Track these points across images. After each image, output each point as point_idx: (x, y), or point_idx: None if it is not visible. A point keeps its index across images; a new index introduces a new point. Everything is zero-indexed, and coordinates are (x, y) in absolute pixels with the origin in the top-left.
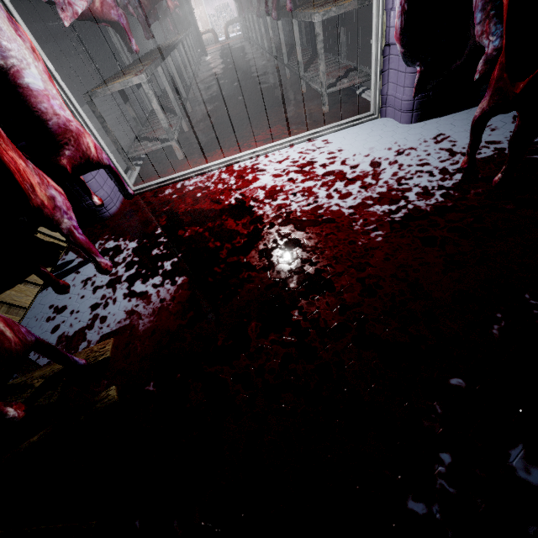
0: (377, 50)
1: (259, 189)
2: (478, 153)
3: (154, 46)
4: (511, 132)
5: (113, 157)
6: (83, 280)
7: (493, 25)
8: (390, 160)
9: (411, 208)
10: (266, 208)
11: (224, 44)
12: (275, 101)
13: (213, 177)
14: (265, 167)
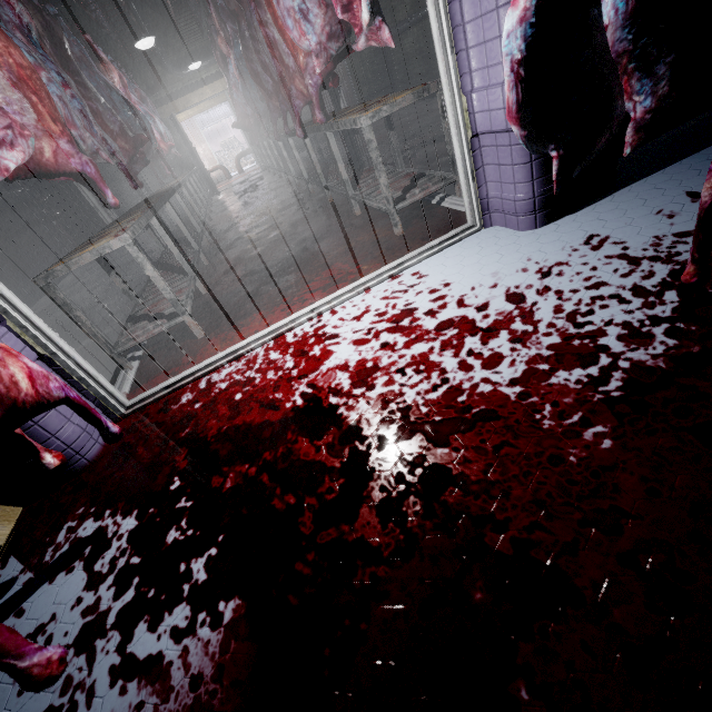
0: (461, 144)
1: (337, 371)
2: (676, 253)
3: (148, 195)
4: None
5: (87, 364)
6: (28, 634)
7: (635, 82)
8: (536, 288)
9: (627, 366)
10: (361, 405)
11: (238, 179)
12: (322, 232)
13: (257, 361)
14: (336, 331)
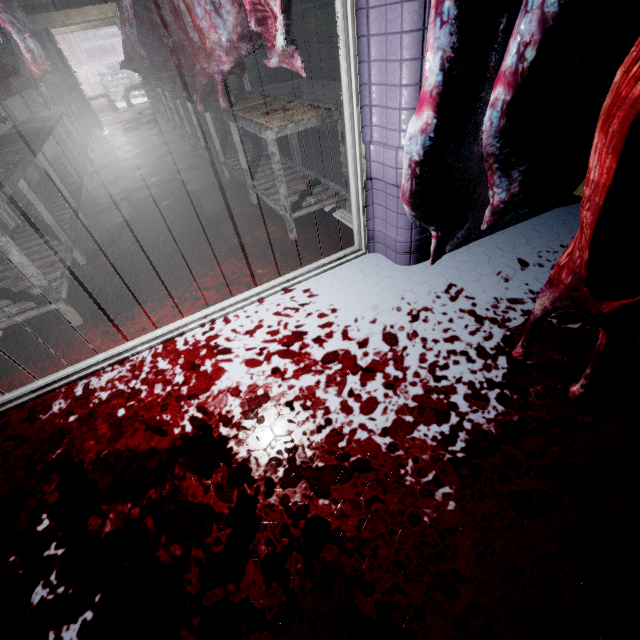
0: (356, 182)
1: (229, 395)
2: (508, 319)
3: (12, 124)
4: (527, 284)
5: None
6: None
7: (497, 179)
8: (407, 331)
9: (470, 428)
10: (251, 440)
11: (125, 114)
12: (217, 214)
13: (144, 368)
14: (229, 344)
